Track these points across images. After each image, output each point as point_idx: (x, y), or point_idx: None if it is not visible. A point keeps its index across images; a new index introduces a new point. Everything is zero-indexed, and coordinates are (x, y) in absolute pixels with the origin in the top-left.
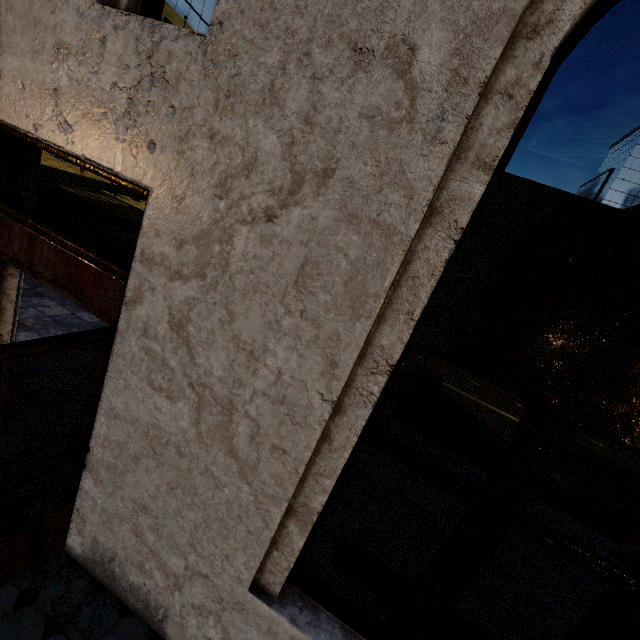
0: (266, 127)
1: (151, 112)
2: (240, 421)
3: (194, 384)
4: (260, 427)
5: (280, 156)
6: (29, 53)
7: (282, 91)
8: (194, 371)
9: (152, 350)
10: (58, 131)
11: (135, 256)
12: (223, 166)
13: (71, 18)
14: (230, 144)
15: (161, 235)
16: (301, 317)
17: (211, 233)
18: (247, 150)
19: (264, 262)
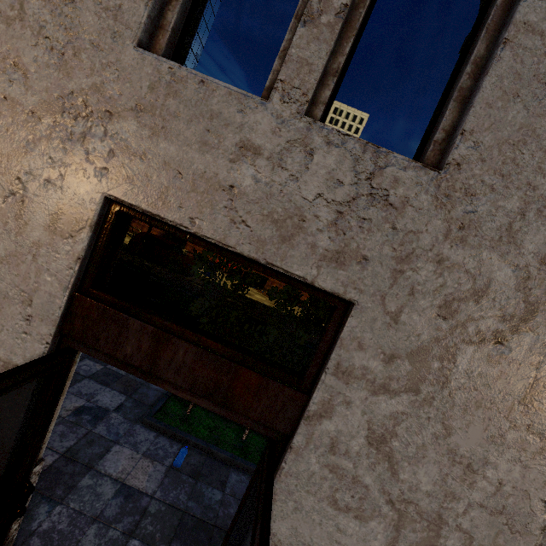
0: (501, 260)
1: (366, 229)
2: (450, 535)
3: (394, 501)
4: (474, 539)
5: (514, 287)
6: (196, 144)
7: (520, 233)
8: (395, 487)
9: (340, 467)
10: (229, 230)
11: (327, 368)
12: (449, 289)
13: (267, 122)
14: (459, 270)
15: (365, 348)
16: (527, 431)
17: (430, 350)
18: (478, 278)
19: (490, 380)
